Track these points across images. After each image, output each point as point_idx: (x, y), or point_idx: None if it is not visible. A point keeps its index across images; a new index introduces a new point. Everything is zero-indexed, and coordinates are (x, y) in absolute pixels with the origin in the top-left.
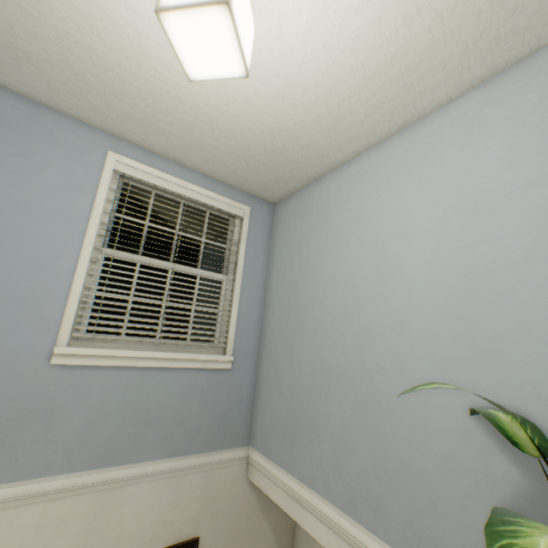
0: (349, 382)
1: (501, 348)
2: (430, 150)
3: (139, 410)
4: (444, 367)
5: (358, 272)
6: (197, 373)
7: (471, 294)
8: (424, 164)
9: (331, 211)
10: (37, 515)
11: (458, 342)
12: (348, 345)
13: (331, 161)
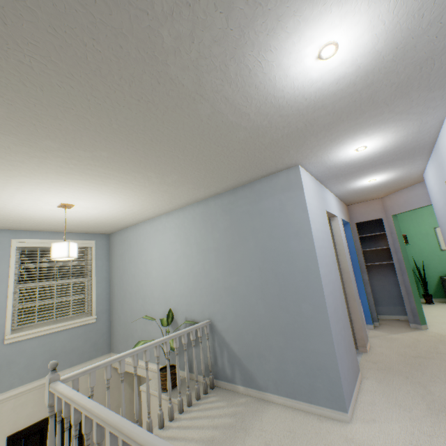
0: (142, 315)
1: (170, 299)
2: (156, 231)
3: (52, 351)
4: (161, 306)
5: (141, 274)
6: (78, 328)
7: (165, 283)
8: (155, 236)
9: (132, 245)
10: (12, 404)
11: (163, 298)
12: (141, 302)
13: (128, 225)
